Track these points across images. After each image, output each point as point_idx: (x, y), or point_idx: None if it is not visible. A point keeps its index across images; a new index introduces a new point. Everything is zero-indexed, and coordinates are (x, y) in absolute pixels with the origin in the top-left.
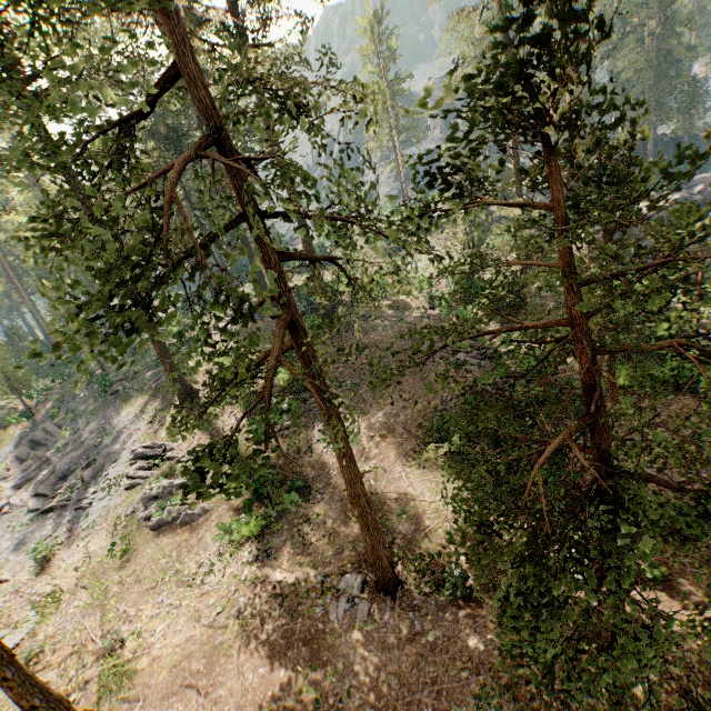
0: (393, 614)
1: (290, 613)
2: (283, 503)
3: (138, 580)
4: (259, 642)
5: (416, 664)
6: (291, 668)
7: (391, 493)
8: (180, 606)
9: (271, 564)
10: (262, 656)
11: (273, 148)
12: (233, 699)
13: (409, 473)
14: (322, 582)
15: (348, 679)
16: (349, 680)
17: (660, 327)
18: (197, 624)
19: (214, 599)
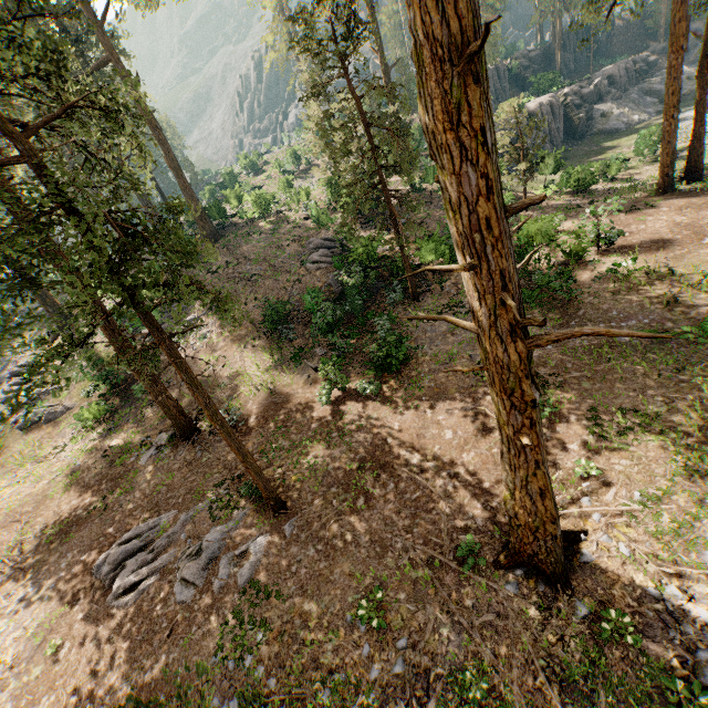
0: (185, 451)
1: (111, 465)
2: (136, 394)
3: (3, 466)
4: (80, 486)
5: (185, 477)
6: (96, 496)
7: (225, 374)
8: (30, 476)
9: (110, 437)
10: (78, 494)
11: (109, 52)
12: (45, 521)
13: (245, 357)
14: (143, 441)
15: (133, 495)
16: (134, 495)
17: None
18: (38, 485)
19: (58, 467)
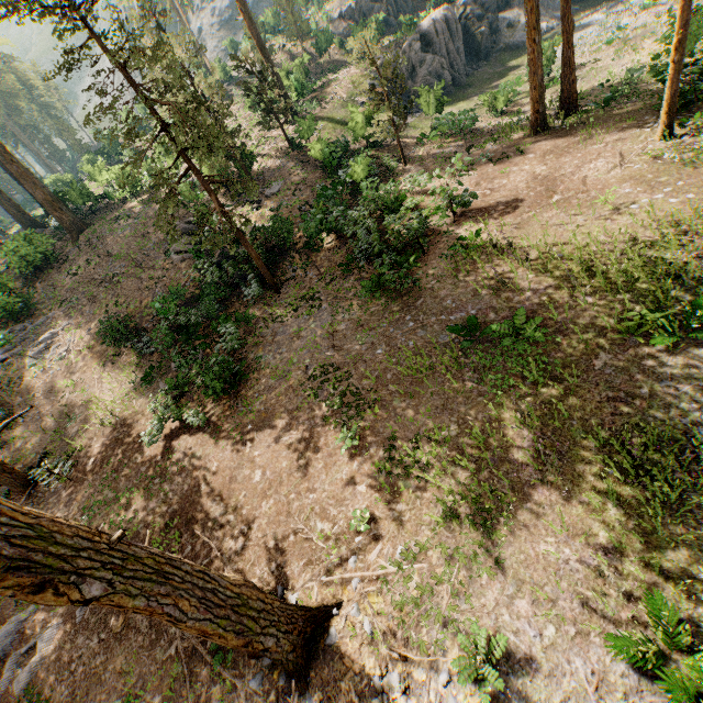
0: None
1: None
2: None
3: None
4: None
5: None
6: None
7: (82, 401)
8: None
9: None
10: None
11: None
12: None
13: (104, 378)
14: None
15: None
16: None
17: (353, 170)
18: None
19: None
